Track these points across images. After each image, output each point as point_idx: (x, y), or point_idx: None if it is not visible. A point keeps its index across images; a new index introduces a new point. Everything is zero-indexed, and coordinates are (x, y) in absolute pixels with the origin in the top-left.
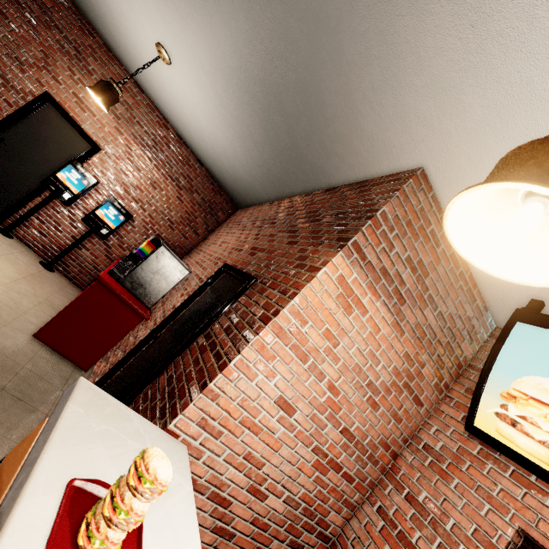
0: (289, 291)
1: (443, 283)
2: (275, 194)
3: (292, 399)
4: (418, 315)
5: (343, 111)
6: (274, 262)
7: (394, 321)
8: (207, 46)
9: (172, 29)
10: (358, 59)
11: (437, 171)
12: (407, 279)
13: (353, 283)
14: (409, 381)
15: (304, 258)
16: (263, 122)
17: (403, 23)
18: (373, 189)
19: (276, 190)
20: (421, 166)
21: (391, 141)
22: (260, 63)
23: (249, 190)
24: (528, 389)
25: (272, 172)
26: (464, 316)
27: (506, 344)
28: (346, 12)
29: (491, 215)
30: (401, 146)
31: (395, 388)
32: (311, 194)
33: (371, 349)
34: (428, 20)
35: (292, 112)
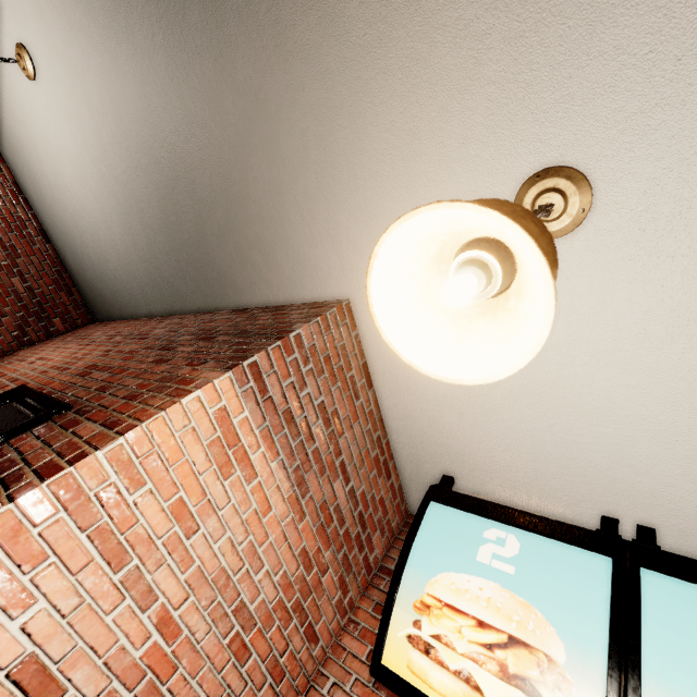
0: (123, 422)
1: (359, 447)
2: (161, 306)
3: (61, 660)
4: (326, 488)
5: (270, 212)
6: (116, 384)
7: (293, 495)
8: (101, 77)
9: (52, 36)
10: (294, 157)
11: (363, 306)
12: (318, 433)
13: (242, 425)
14: (303, 598)
15: (172, 379)
16: (164, 200)
17: (344, 135)
18: (292, 312)
19: (163, 300)
20: (348, 298)
21: (319, 262)
22: (174, 123)
23: (120, 293)
24: (443, 592)
25: (162, 273)
26: (379, 495)
27: (421, 530)
28: (288, 102)
29: (421, 294)
30: (329, 269)
31: (280, 613)
32: (213, 312)
33: (253, 541)
34: (367, 140)
35: (205, 197)
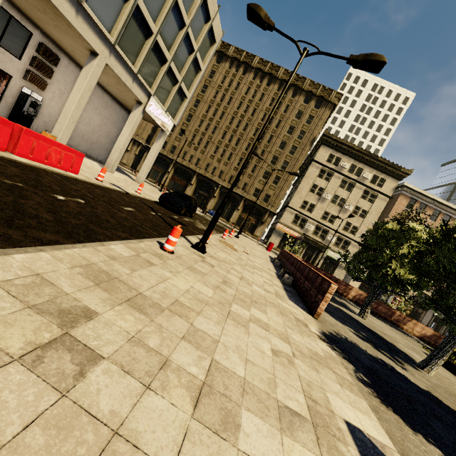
0: (1, 83)
1: None
2: None
3: None
4: None
5: None
6: None
7: None
8: None
9: None
10: None
11: None
12: None
13: None
14: None
15: (1, 79)
16: None
17: None
18: None
19: None
20: None
21: None
22: None
23: None
24: None
25: None
26: None
27: None
28: None
29: None
30: None
31: None
32: None
33: None
34: None
35: None
